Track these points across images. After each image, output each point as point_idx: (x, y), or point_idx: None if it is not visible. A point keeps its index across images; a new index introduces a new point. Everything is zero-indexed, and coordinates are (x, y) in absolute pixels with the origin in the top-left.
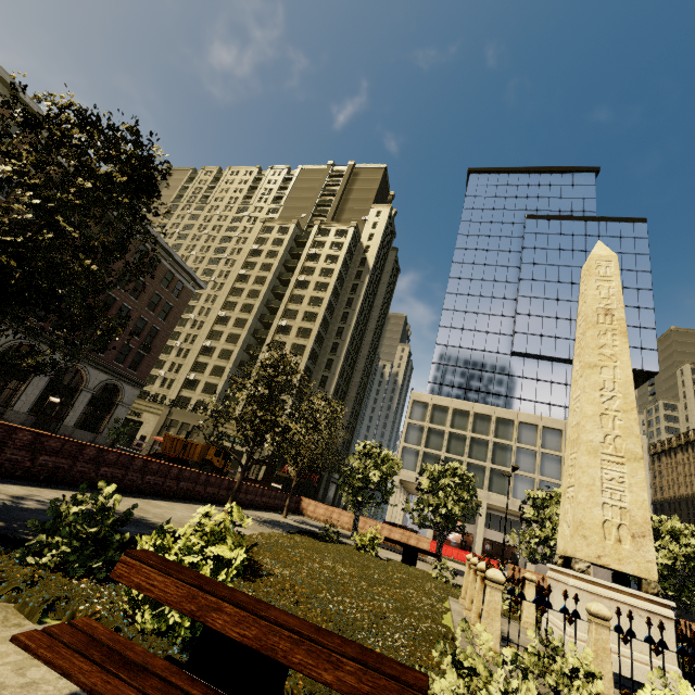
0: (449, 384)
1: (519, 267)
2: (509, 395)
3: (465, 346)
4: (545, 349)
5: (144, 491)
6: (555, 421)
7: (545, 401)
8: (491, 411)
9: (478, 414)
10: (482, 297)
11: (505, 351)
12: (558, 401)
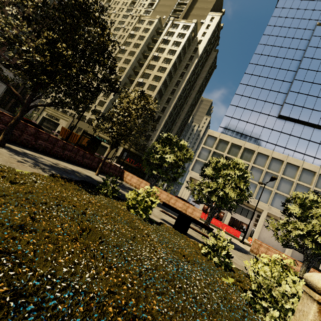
0: (232, 130)
1: (300, 61)
2: (269, 142)
3: (248, 108)
4: (303, 116)
5: None
6: (296, 161)
7: (292, 148)
8: (255, 148)
9: (246, 148)
10: (268, 78)
11: (274, 114)
12: (301, 150)
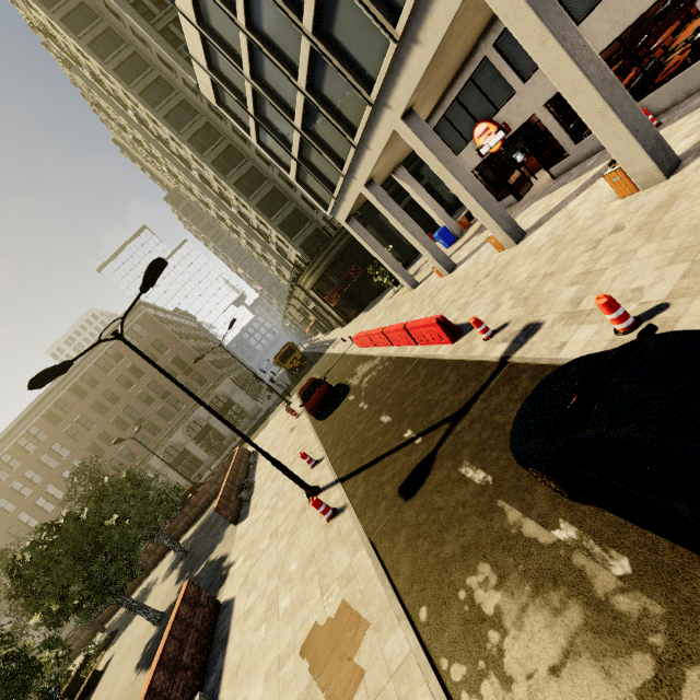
0: None
1: None
2: None
3: None
4: None
5: (78, 652)
6: None
7: None
8: None
9: None
10: None
11: None
12: None
